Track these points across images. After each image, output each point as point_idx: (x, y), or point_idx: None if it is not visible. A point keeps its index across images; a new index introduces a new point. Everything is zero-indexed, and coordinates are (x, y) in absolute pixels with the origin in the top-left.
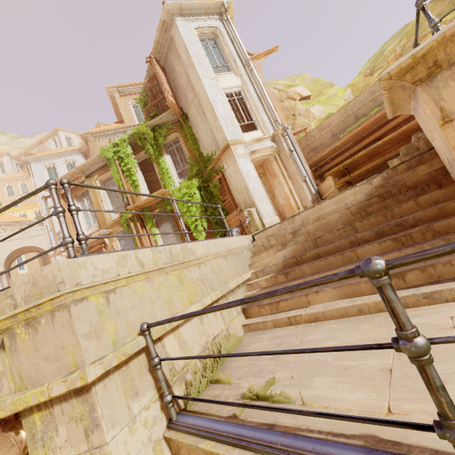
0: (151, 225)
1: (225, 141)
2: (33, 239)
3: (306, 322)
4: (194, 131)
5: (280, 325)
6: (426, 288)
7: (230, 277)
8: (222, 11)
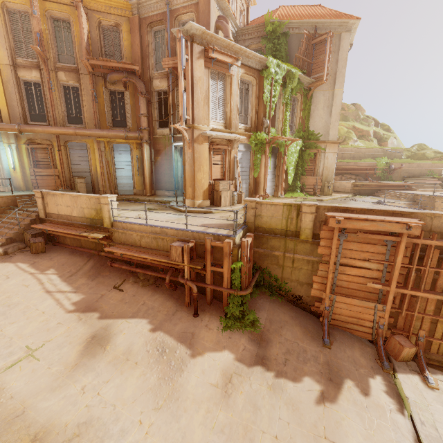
0: (271, 156)
1: (335, 137)
2: None
3: None
4: (311, 108)
5: None
6: None
7: None
8: None
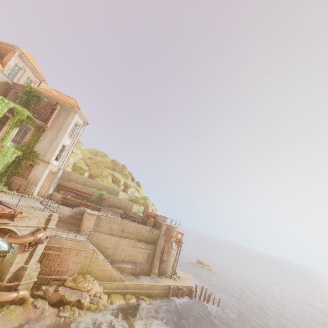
0: None
1: (49, 159)
2: None
3: (55, 230)
4: (41, 138)
5: None
6: (71, 232)
7: None
8: (86, 122)
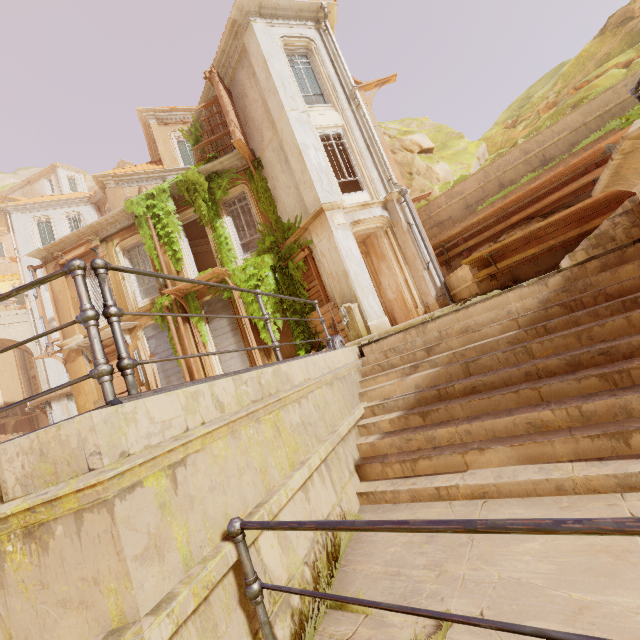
0: (198, 319)
1: (317, 203)
2: (9, 329)
3: (467, 498)
4: (270, 186)
5: (421, 499)
6: None
7: (338, 416)
8: (320, 17)
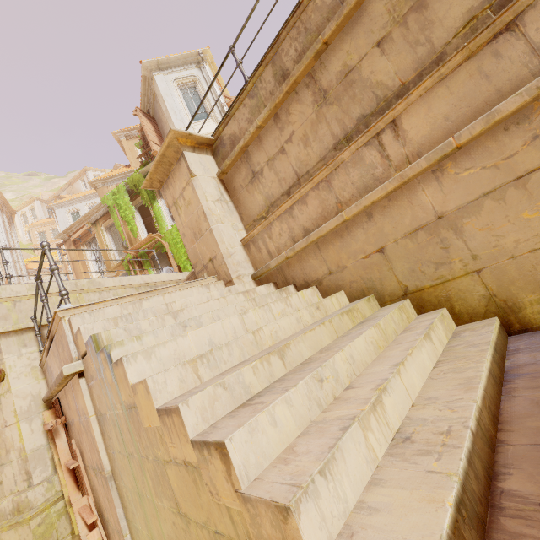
0: (148, 267)
1: None
2: None
3: None
4: None
5: None
6: None
7: None
8: (200, 59)
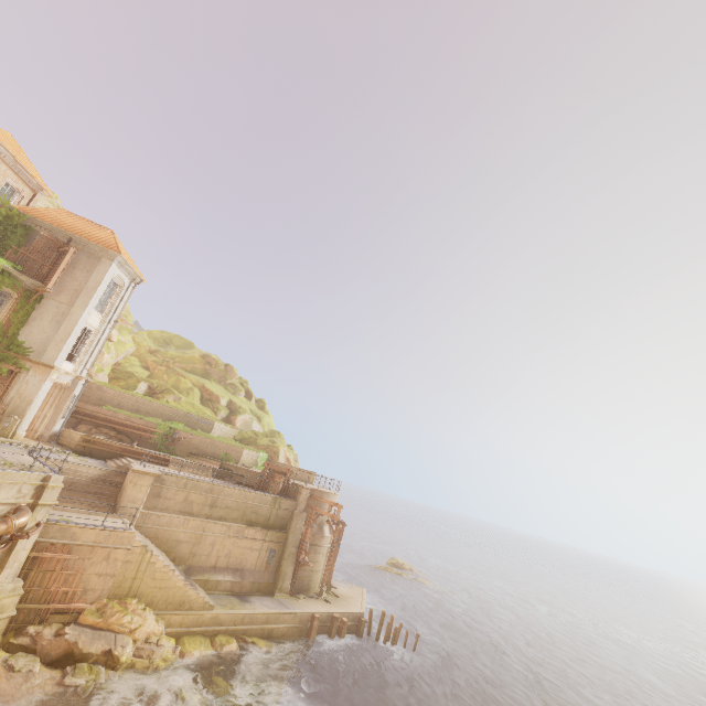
0: None
1: (53, 360)
2: None
3: (60, 510)
4: (33, 314)
5: None
6: (98, 512)
7: None
8: (137, 279)
